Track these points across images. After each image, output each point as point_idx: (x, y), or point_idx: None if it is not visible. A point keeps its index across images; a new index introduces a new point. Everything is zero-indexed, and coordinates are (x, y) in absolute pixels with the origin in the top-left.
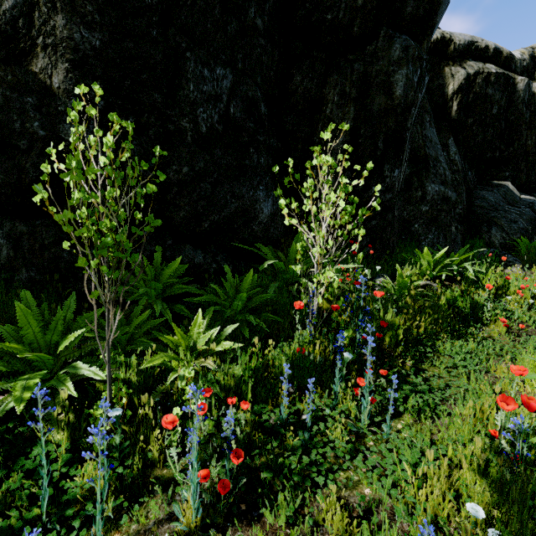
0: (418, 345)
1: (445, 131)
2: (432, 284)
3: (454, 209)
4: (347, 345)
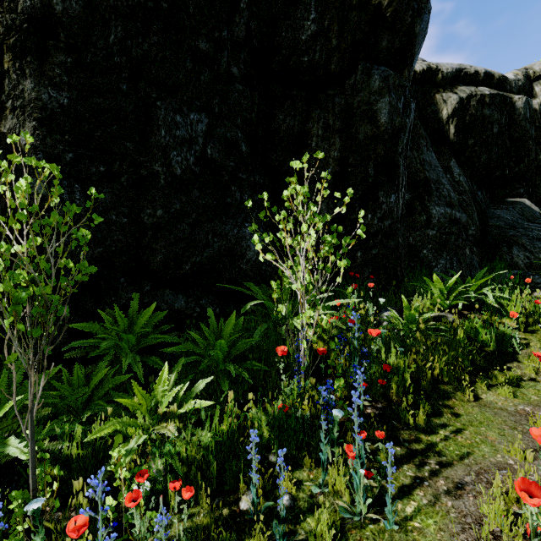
0: (434, 391)
1: (446, 153)
2: (447, 315)
3: (466, 231)
4: (346, 395)
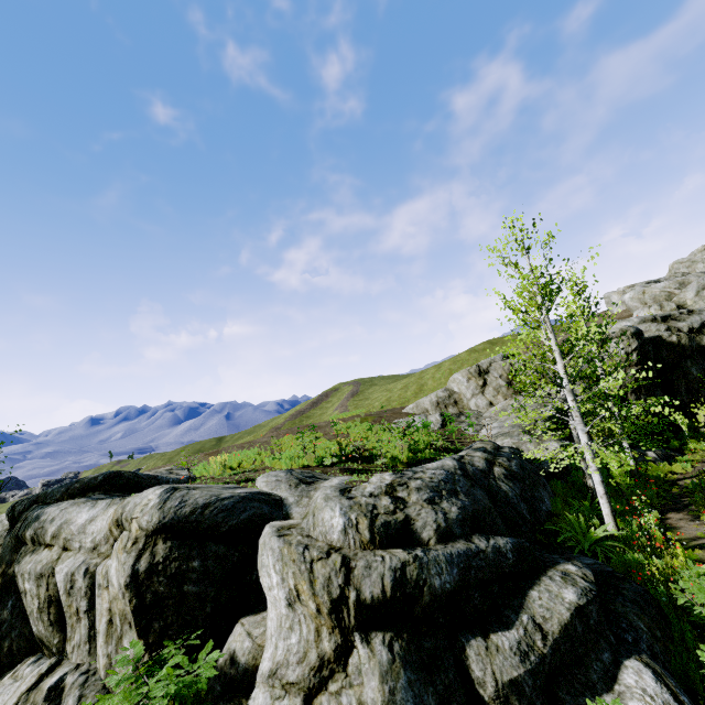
0: None
1: None
2: None
3: None
4: None
